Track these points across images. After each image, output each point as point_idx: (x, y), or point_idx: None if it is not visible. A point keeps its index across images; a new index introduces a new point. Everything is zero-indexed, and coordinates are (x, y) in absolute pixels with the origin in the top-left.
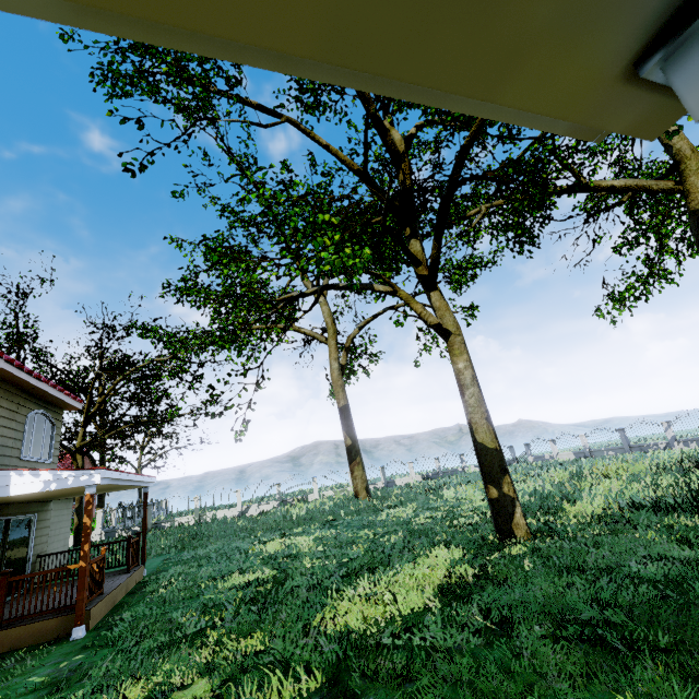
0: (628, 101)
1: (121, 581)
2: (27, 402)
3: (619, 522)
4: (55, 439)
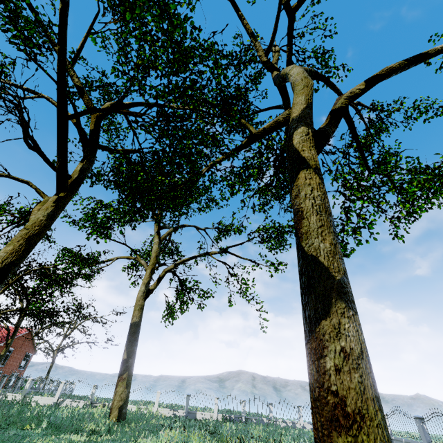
0: None
1: None
2: None
3: None
4: None
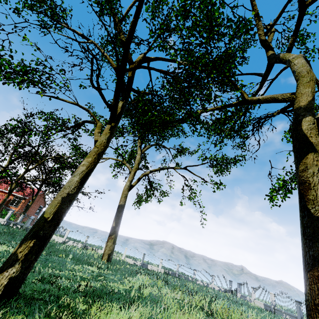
0: None
1: None
2: None
3: None
4: None
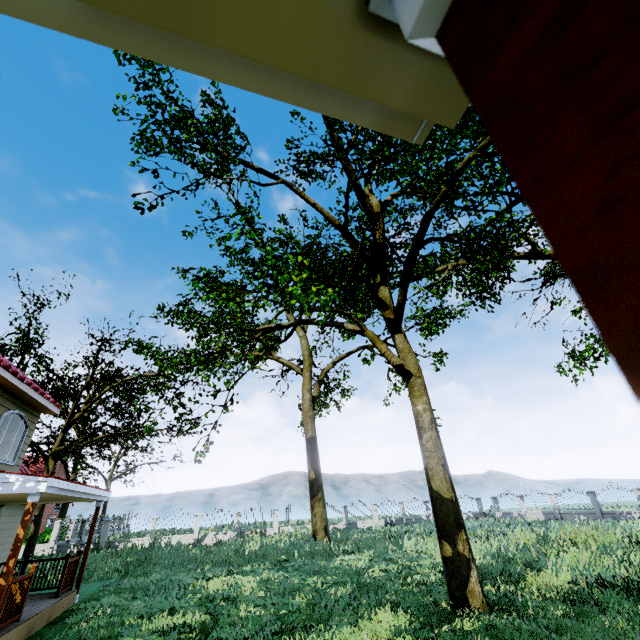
0: (389, 61)
1: (45, 607)
2: (7, 401)
3: (587, 603)
4: (24, 441)
